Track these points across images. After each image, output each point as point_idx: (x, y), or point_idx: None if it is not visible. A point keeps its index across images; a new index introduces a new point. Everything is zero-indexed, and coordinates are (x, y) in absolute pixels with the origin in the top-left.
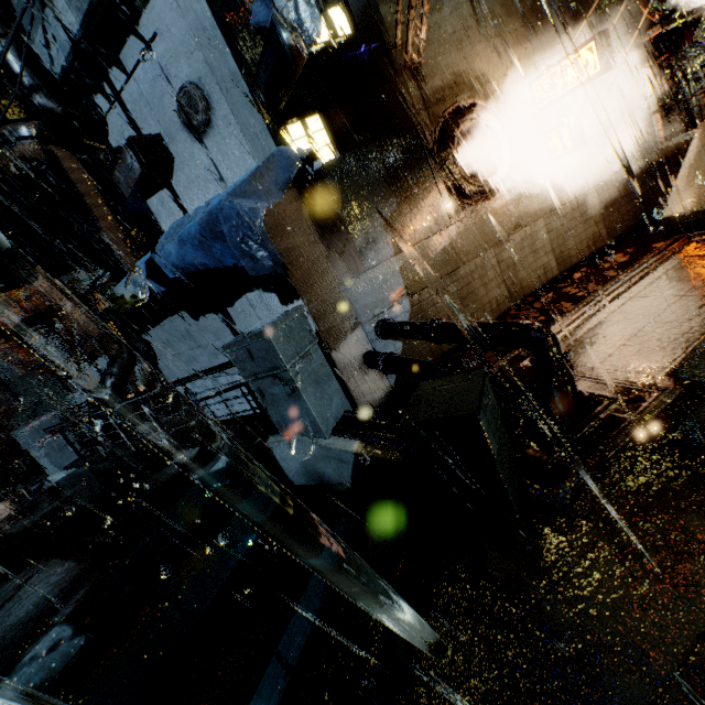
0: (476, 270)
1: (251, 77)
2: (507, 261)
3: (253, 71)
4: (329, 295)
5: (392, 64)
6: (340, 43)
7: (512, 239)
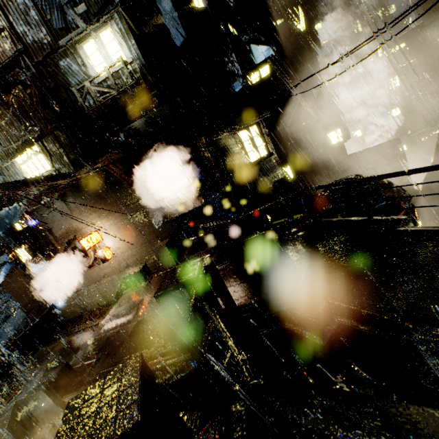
0: (85, 292)
1: (1, 243)
2: (101, 288)
3: (2, 241)
4: (32, 298)
5: (40, 233)
6: (23, 230)
7: (102, 281)
